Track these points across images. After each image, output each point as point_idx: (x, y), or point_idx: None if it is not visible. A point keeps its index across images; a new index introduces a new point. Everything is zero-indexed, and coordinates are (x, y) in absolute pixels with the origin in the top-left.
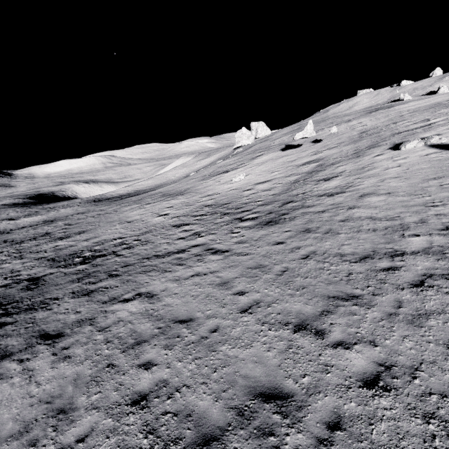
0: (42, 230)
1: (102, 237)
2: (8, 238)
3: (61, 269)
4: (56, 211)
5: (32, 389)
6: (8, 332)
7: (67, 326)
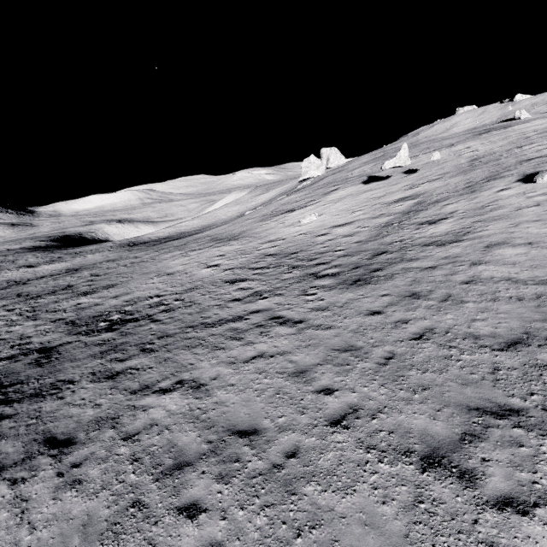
0: (64, 281)
1: (134, 294)
2: (23, 291)
3: (81, 337)
4: (82, 257)
5: (23, 535)
6: (3, 430)
7: (81, 427)
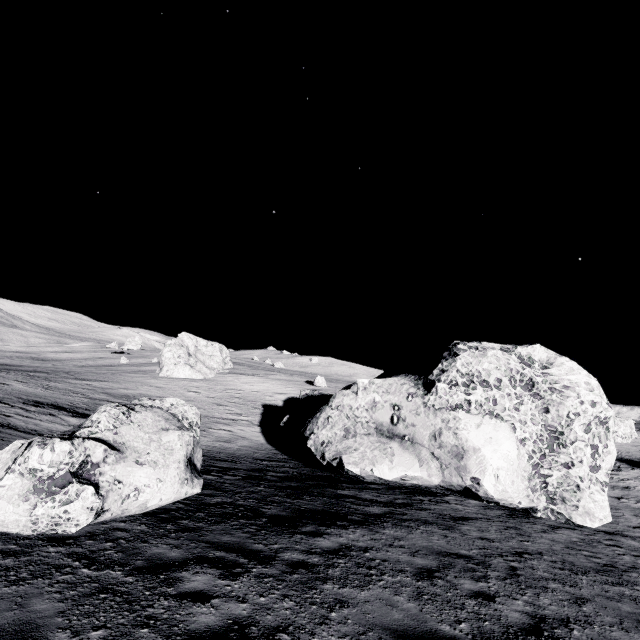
0: None
1: None
2: None
3: None
4: None
5: None
6: None
7: None
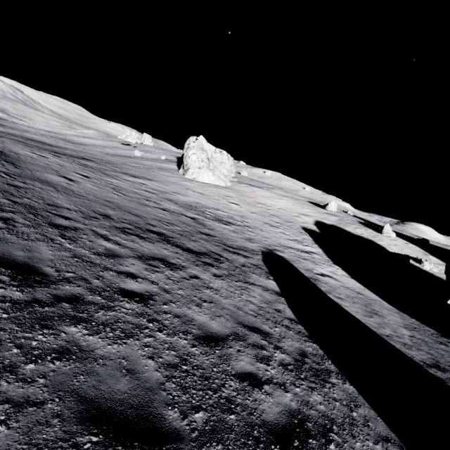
0: None
1: (3, 124)
2: None
3: None
4: None
5: None
6: None
7: None
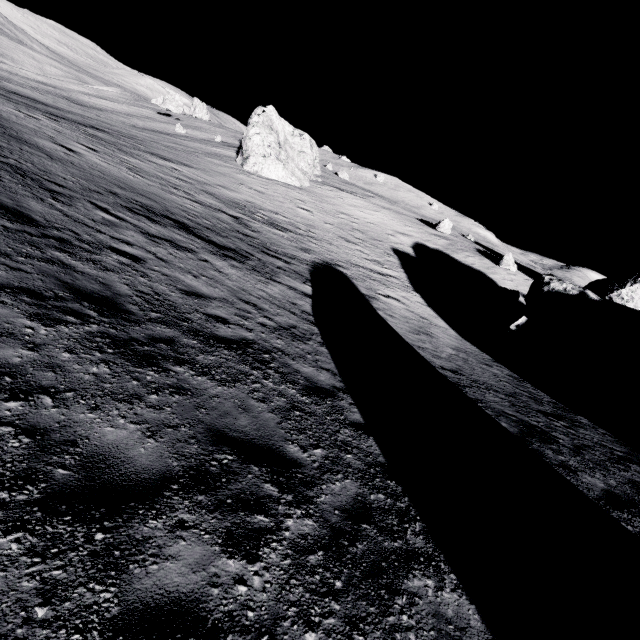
0: None
1: None
2: None
3: None
4: None
5: None
6: None
7: None
